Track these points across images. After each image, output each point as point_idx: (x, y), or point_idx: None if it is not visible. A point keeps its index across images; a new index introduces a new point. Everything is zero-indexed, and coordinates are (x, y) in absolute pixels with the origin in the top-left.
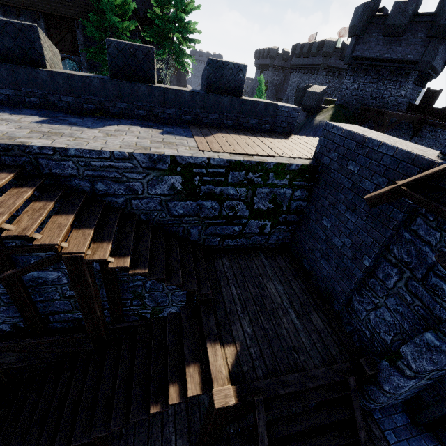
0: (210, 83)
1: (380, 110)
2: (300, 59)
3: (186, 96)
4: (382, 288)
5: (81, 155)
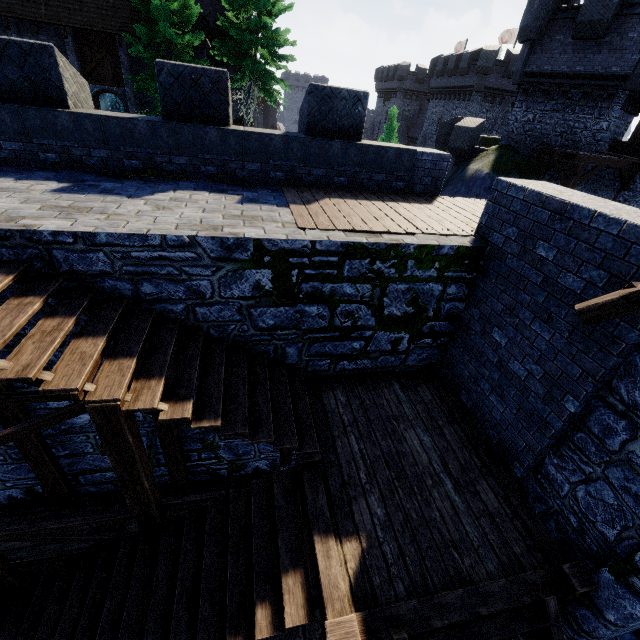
0: (313, 121)
1: (570, 152)
2: (442, 79)
3: (276, 143)
4: (598, 450)
5: (117, 242)
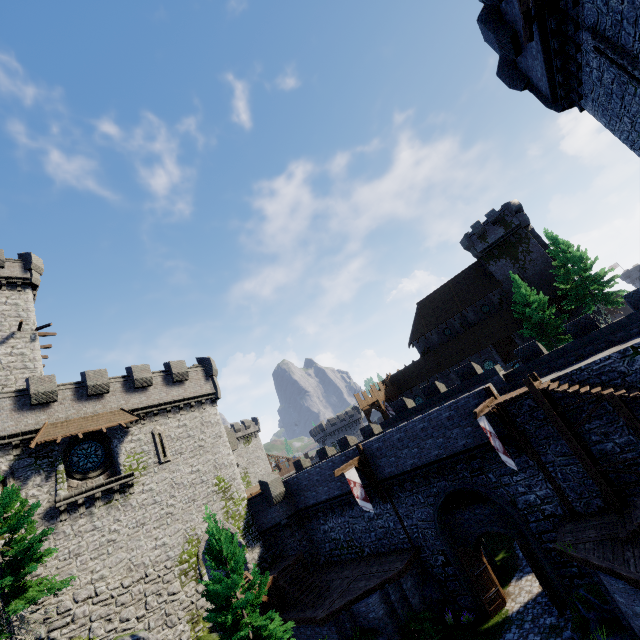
0: (634, 305)
1: None
2: None
3: (623, 321)
4: None
5: (587, 367)
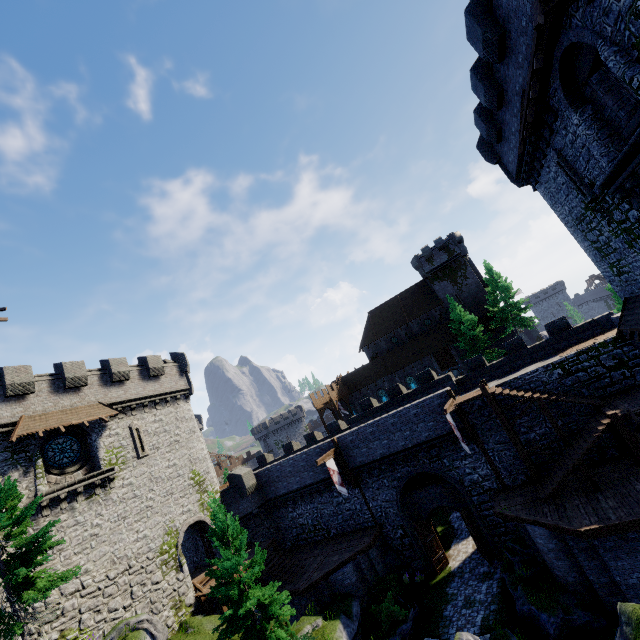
0: (551, 332)
1: None
2: None
3: (544, 343)
4: None
5: (521, 377)
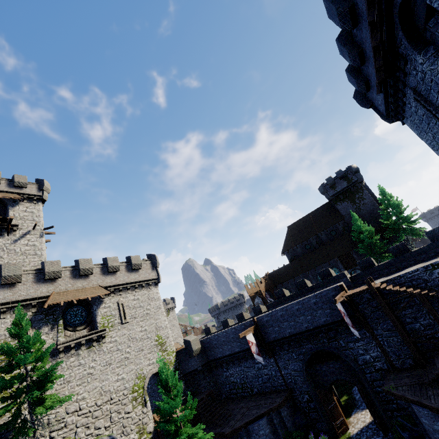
0: (432, 238)
1: None
2: None
3: (425, 248)
4: None
5: (404, 275)
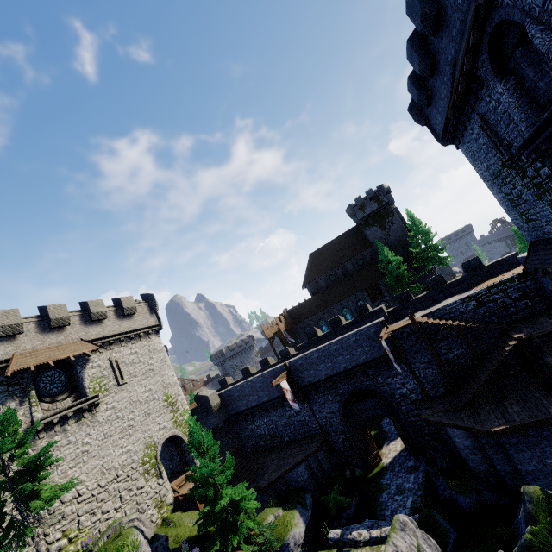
0: (467, 270)
1: None
2: None
3: (460, 279)
4: None
5: (443, 308)
